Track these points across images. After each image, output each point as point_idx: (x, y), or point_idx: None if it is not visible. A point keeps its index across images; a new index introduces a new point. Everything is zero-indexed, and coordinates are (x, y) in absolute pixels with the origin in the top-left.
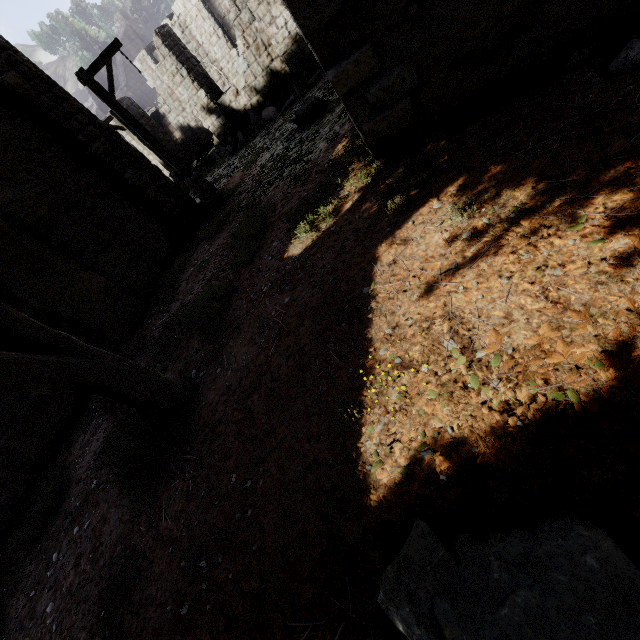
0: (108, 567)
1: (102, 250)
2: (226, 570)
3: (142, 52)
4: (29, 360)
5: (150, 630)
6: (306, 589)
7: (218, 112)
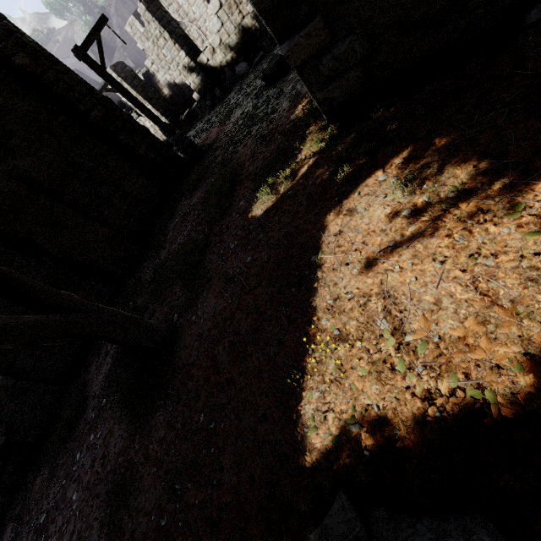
0: (113, 473)
1: (105, 204)
2: (194, 496)
3: (131, 17)
4: (39, 321)
5: (140, 532)
6: (252, 527)
7: (197, 70)
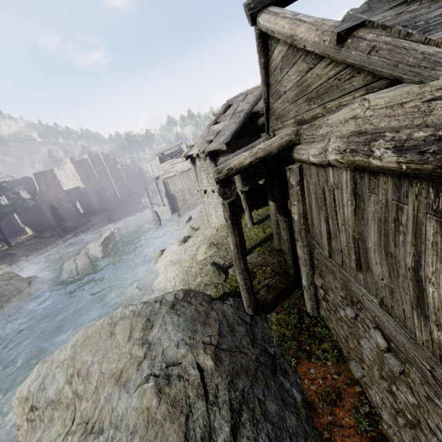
0: None
1: None
2: None
3: None
4: None
5: None
6: None
7: None
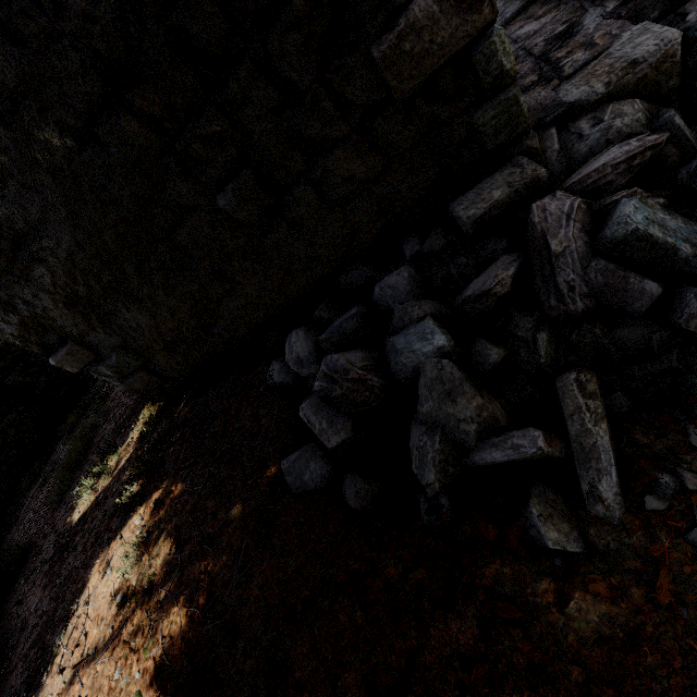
0: None
1: None
2: None
3: None
4: None
5: None
6: None
7: None
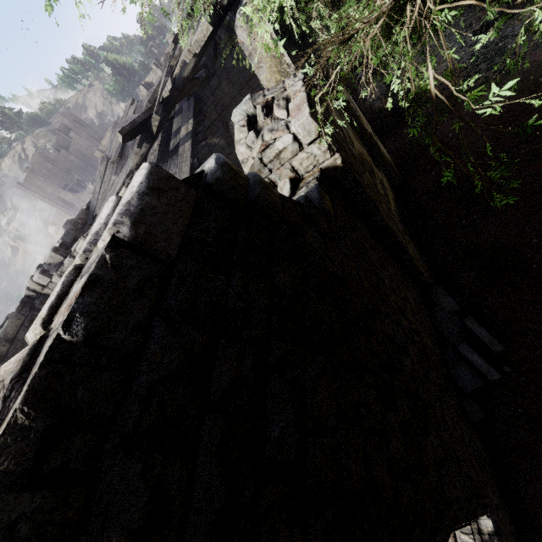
0: None
1: None
2: None
3: None
4: None
5: None
6: None
7: None
